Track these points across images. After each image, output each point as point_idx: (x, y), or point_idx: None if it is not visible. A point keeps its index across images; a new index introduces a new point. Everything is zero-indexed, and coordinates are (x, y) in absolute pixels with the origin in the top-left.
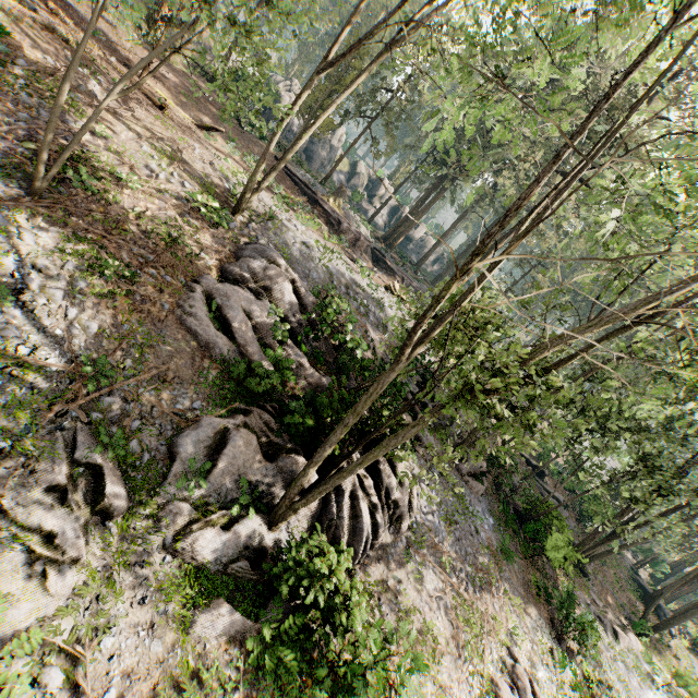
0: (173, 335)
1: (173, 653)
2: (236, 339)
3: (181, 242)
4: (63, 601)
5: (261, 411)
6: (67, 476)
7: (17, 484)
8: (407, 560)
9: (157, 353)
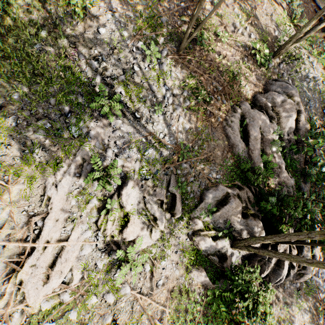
0: (218, 136)
1: (181, 278)
2: (248, 145)
3: (237, 78)
4: (154, 241)
5: (248, 190)
6: (164, 195)
7: (150, 193)
8: (295, 295)
9: (208, 145)
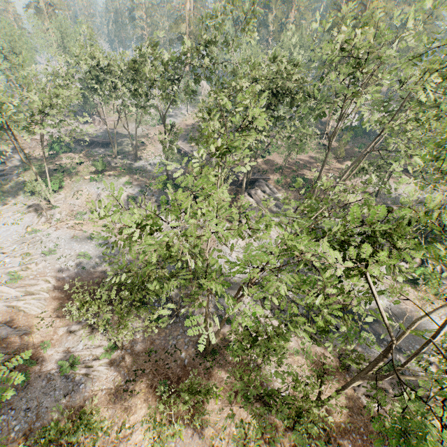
0: None
1: None
2: None
3: None
4: None
5: None
6: None
7: None
8: None
9: None
